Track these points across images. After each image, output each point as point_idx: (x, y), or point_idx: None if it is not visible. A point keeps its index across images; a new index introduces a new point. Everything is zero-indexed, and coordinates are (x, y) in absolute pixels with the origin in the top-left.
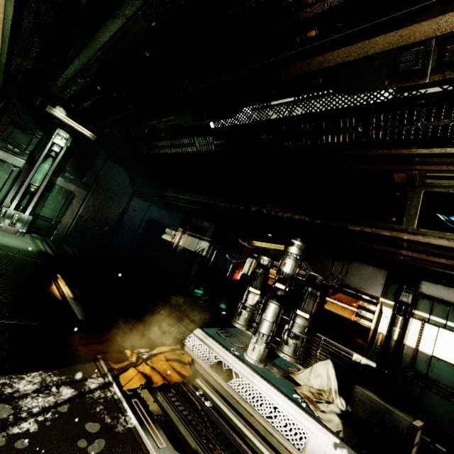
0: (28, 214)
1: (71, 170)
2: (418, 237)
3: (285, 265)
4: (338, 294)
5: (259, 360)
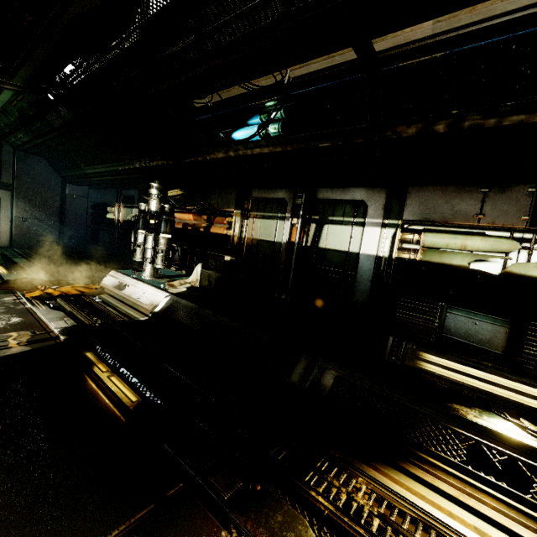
0: None
1: None
2: (212, 156)
3: (150, 205)
4: (216, 218)
5: (150, 276)
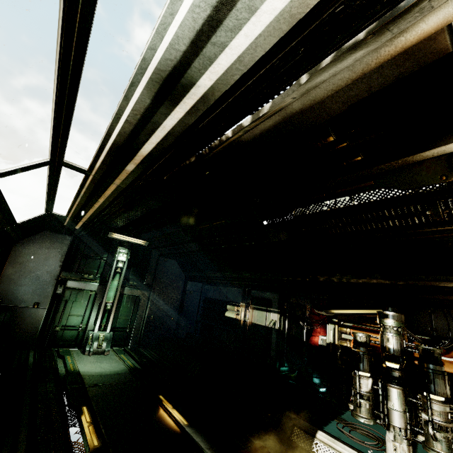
0: (108, 331)
1: (133, 277)
2: None
3: (389, 341)
4: None
5: None
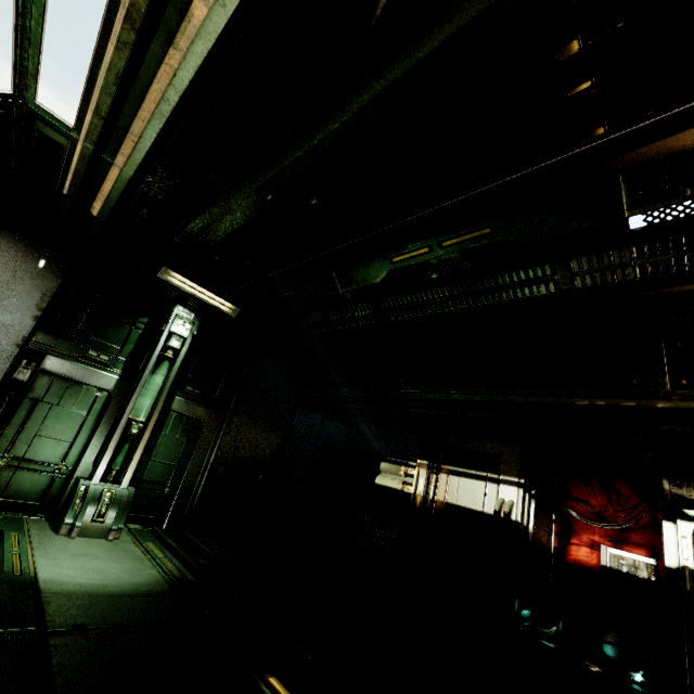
0: (126, 485)
1: (195, 378)
2: None
3: None
4: None
5: None
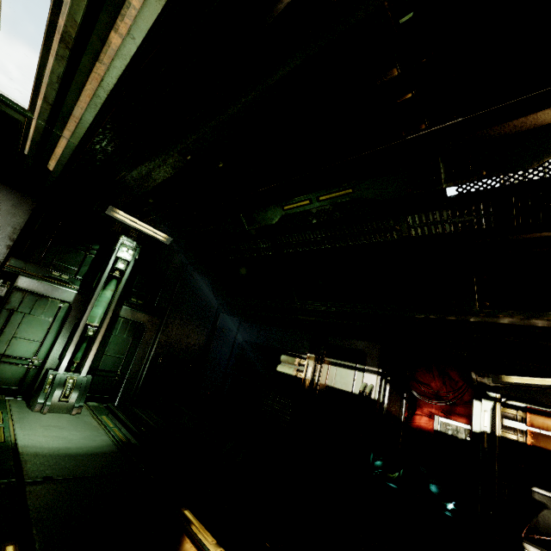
0: (84, 374)
1: (138, 292)
2: None
3: None
4: None
5: None
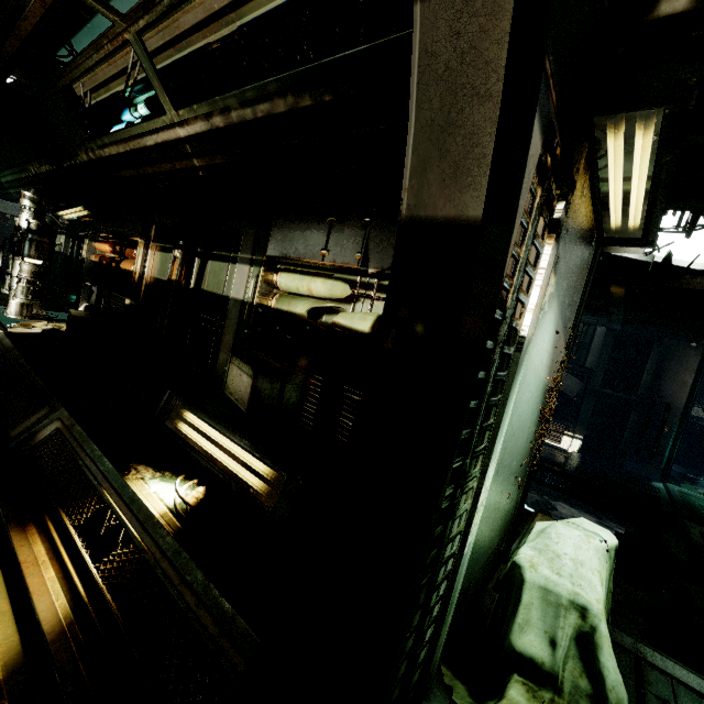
0: None
1: None
2: (80, 159)
3: (19, 219)
4: (127, 249)
5: (15, 313)
